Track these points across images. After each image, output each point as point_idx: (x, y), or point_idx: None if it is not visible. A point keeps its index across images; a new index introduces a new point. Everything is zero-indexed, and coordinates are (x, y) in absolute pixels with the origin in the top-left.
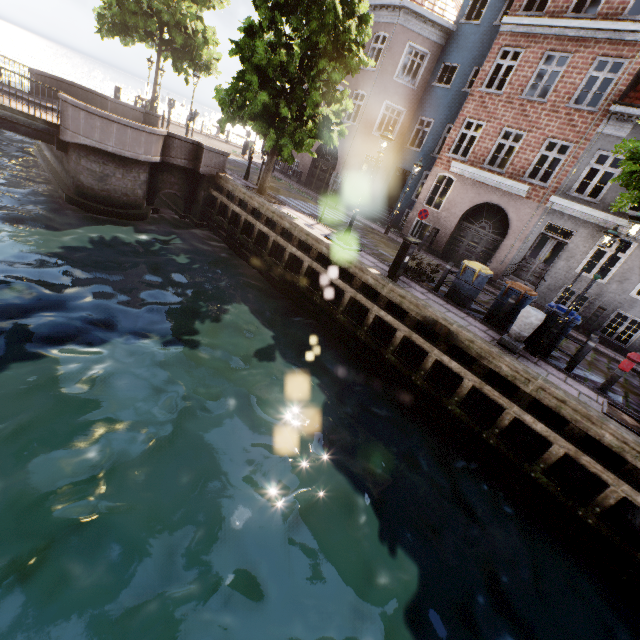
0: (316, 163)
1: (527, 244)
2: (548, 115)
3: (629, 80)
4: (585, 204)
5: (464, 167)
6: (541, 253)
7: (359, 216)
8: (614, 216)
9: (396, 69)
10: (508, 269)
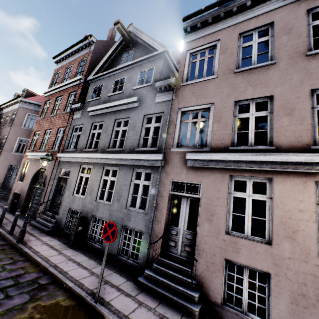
0: None
1: (54, 186)
2: (58, 119)
3: (78, 96)
4: (72, 153)
5: (30, 153)
6: (62, 190)
7: None
8: (79, 153)
9: (22, 123)
10: (45, 207)
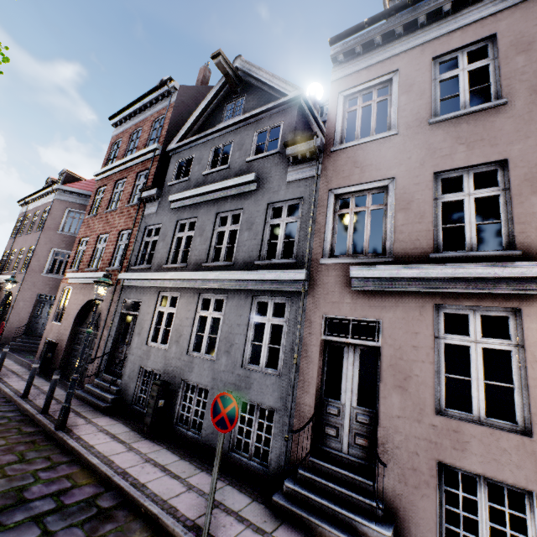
0: (2, 314)
1: (113, 329)
2: (119, 216)
3: (153, 178)
4: (144, 272)
5: (73, 274)
6: (128, 335)
7: (0, 354)
8: (156, 272)
9: (59, 226)
10: (99, 366)
